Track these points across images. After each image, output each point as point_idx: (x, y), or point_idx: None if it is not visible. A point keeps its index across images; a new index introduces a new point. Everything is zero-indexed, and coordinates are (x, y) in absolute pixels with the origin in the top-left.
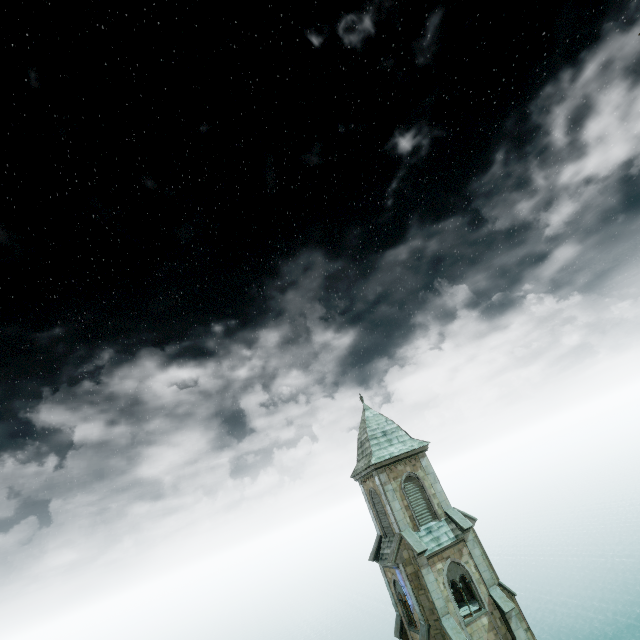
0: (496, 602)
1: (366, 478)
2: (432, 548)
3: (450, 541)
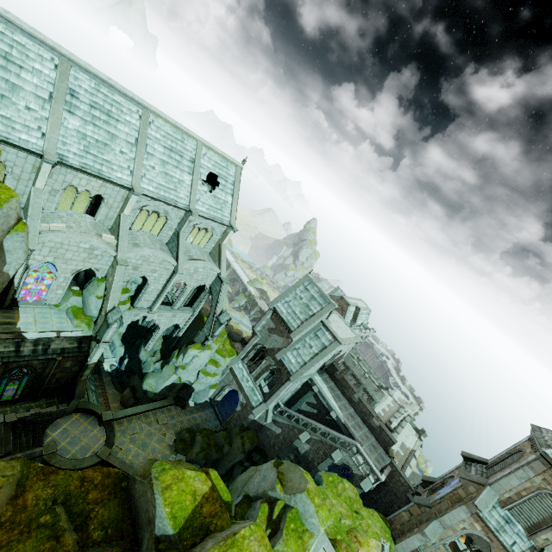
0: None
1: (533, 443)
2: (489, 521)
3: (507, 546)
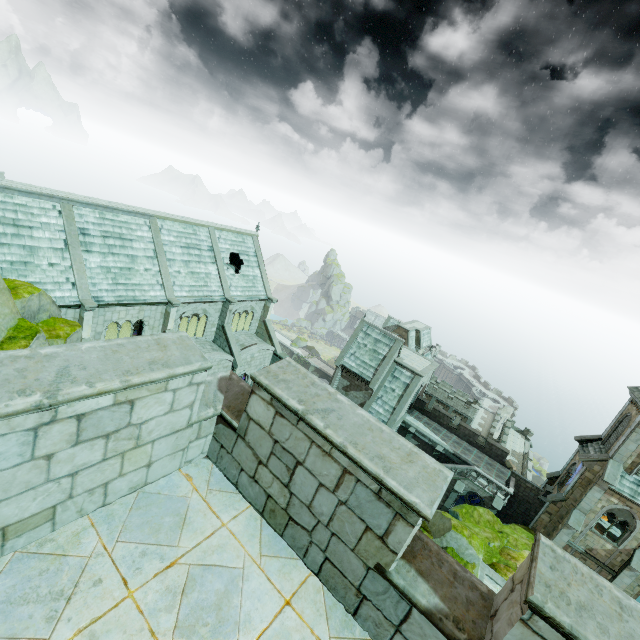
0: (632, 556)
1: (636, 404)
2: (622, 490)
3: None
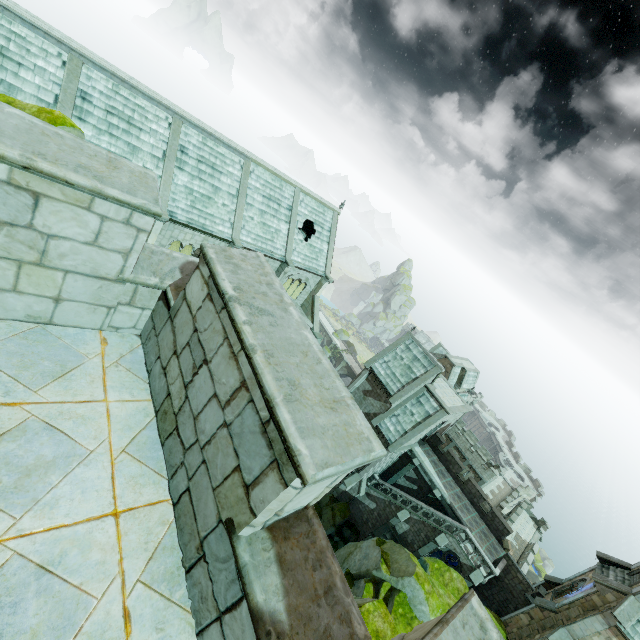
0: None
1: None
2: (632, 637)
3: None
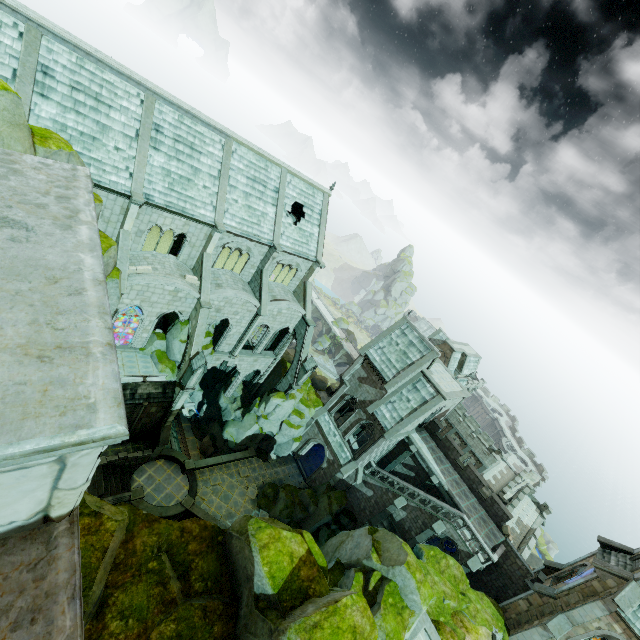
0: None
1: None
2: (633, 623)
3: None
